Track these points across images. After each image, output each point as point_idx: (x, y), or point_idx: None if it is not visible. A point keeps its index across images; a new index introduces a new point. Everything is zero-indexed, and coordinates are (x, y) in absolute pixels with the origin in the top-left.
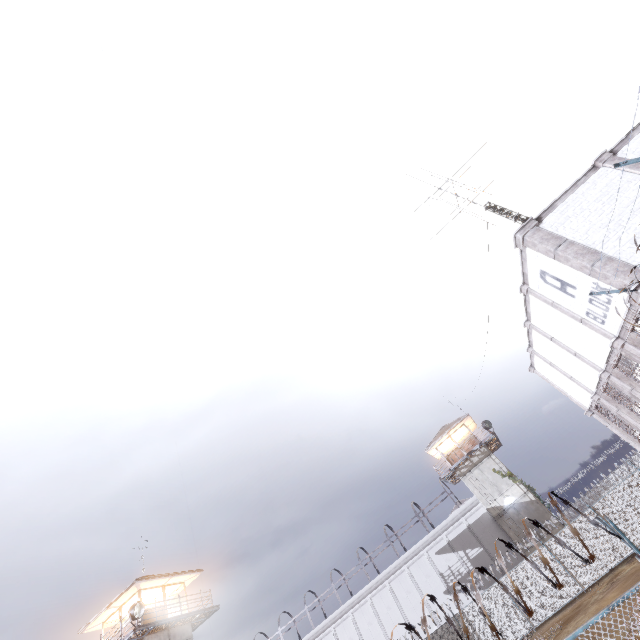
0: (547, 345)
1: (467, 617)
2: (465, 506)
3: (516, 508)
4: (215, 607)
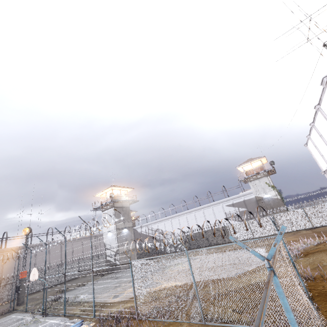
0: (317, 137)
1: (229, 228)
2: (245, 193)
3: (269, 199)
4: (137, 200)
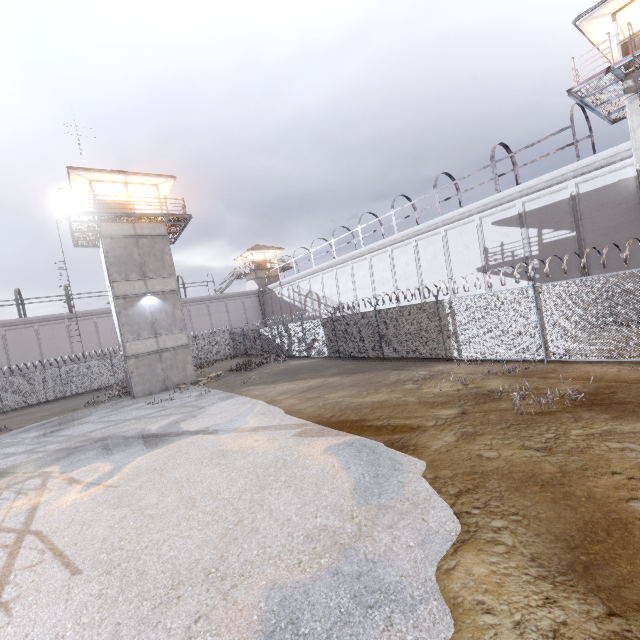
0: None
1: (453, 309)
2: (593, 160)
3: None
4: (185, 216)
